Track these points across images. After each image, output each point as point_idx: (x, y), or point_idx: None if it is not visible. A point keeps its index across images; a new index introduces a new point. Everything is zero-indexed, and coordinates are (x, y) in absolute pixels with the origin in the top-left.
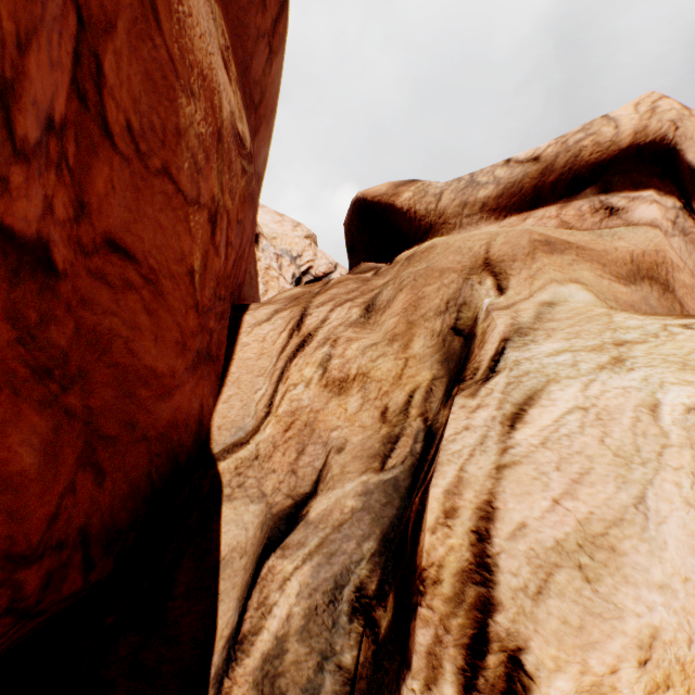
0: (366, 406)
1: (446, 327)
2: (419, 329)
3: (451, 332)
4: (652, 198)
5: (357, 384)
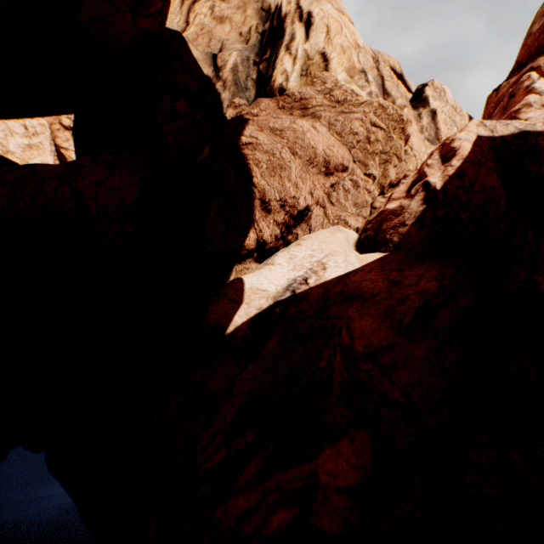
0: (233, 31)
1: (259, 8)
2: (249, 7)
3: (261, 10)
4: None
5: (228, 21)
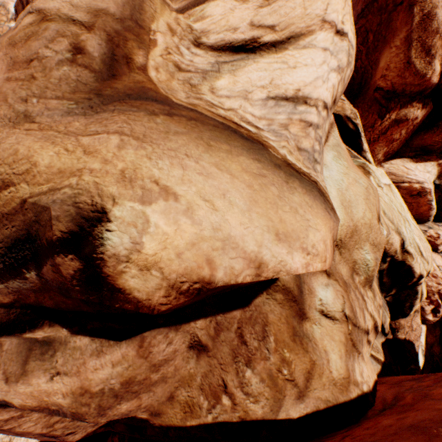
0: None
1: None
2: None
3: None
4: None
5: None
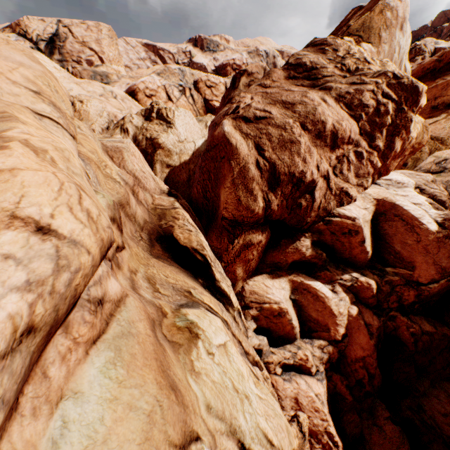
0: None
1: None
2: None
3: None
4: (106, 272)
5: None
